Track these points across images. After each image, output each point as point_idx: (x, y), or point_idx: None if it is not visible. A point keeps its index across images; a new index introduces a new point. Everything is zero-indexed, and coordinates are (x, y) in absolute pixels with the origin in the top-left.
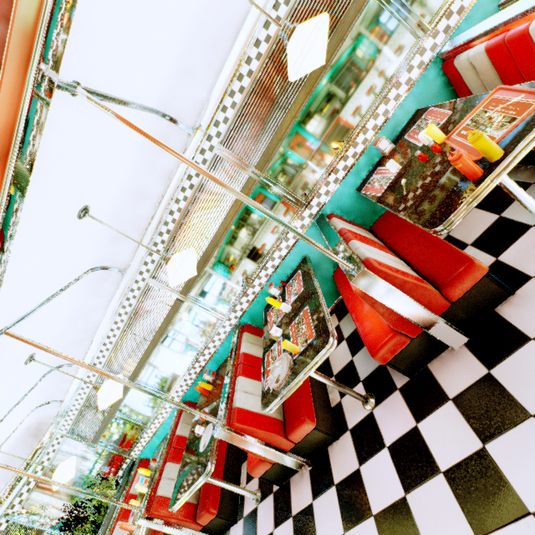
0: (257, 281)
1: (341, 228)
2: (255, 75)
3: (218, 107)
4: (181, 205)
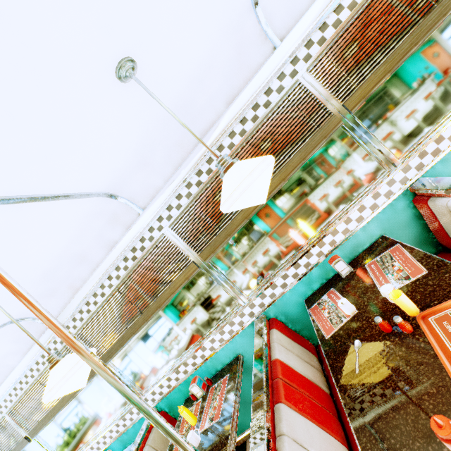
0: (182, 367)
1: (275, 361)
2: (213, 174)
3: (172, 195)
4: (121, 272)
